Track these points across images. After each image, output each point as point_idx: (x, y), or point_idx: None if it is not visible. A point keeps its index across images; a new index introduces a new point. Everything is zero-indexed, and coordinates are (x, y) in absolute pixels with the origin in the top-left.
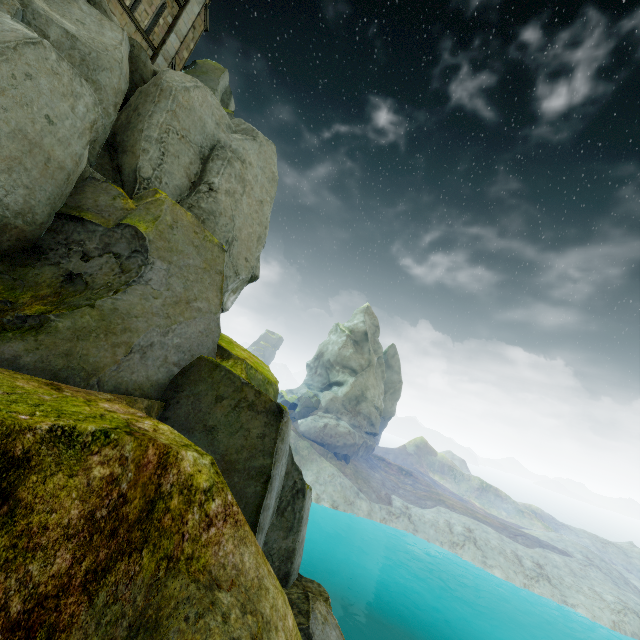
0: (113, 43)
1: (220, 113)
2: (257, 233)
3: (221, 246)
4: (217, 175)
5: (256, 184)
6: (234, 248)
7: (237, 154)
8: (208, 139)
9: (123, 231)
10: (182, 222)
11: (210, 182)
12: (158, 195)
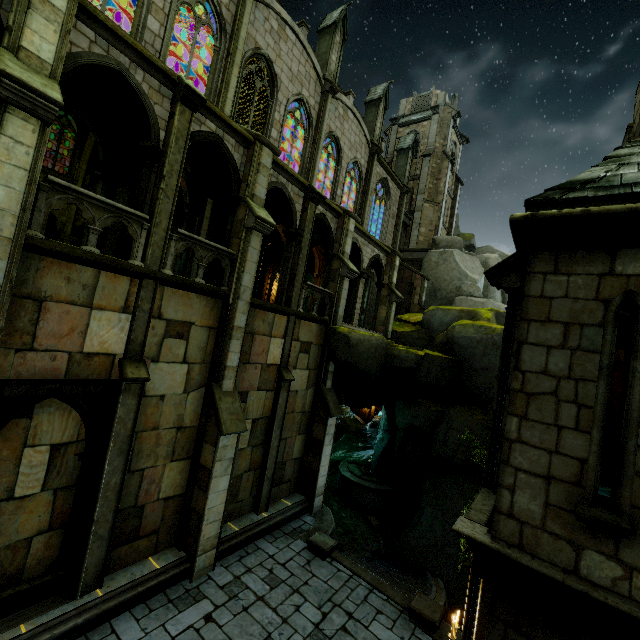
0: (481, 269)
1: None
2: None
3: None
4: None
5: None
6: None
7: None
8: None
9: None
10: None
11: None
12: None
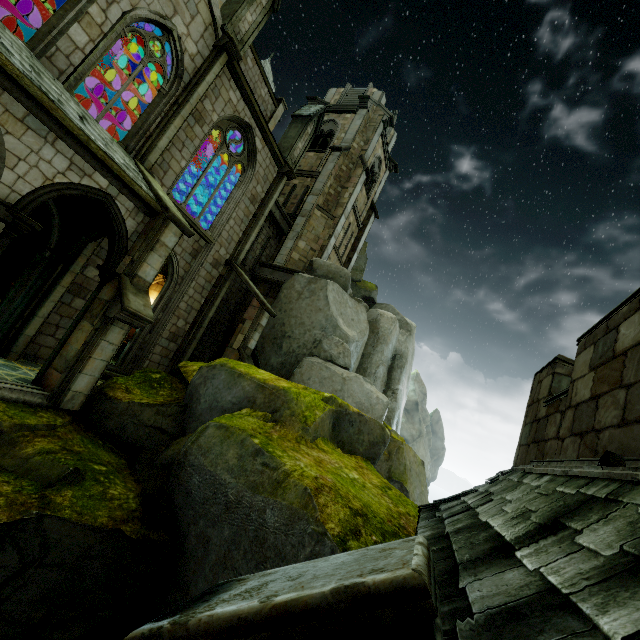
0: (365, 326)
1: (398, 329)
2: (404, 402)
3: (422, 462)
4: (398, 382)
5: (408, 366)
6: (398, 426)
7: (404, 355)
8: (391, 352)
9: (393, 484)
10: (411, 459)
11: (395, 389)
12: (391, 434)
